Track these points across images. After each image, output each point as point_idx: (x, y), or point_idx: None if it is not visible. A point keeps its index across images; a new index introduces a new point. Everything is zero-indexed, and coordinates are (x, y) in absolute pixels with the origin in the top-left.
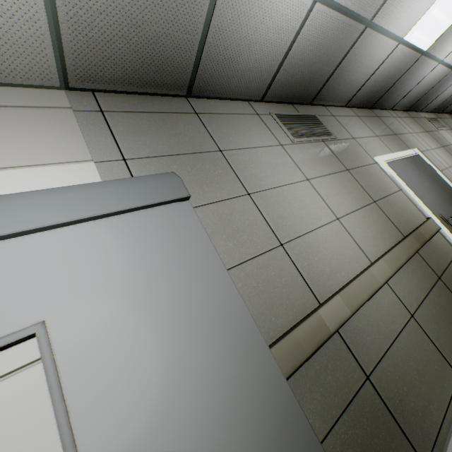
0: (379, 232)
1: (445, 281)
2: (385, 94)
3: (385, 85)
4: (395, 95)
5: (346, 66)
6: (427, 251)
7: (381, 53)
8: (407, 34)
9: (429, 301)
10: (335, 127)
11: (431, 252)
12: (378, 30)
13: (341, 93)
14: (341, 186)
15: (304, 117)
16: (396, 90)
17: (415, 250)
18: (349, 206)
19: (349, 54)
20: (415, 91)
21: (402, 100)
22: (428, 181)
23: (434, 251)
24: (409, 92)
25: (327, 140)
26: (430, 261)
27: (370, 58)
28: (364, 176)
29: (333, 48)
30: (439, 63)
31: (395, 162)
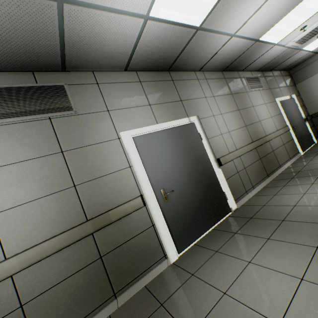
0: (51, 221)
1: (107, 259)
2: (177, 60)
3: (167, 54)
4: (193, 61)
5: (78, 39)
6: (109, 231)
7: (125, 28)
8: (151, 10)
9: (63, 285)
10: (87, 98)
11: (115, 231)
12: (91, 5)
13: (105, 61)
14: (34, 173)
15: (39, 89)
16: (191, 57)
17: (82, 237)
18: (25, 197)
19: (67, 29)
20: (220, 57)
21: (209, 64)
22: (180, 152)
23: (120, 229)
24: (212, 59)
25: (59, 116)
26: (104, 241)
27: (113, 33)
28: (86, 156)
29: (26, 23)
30: (234, 36)
31: (149, 135)
